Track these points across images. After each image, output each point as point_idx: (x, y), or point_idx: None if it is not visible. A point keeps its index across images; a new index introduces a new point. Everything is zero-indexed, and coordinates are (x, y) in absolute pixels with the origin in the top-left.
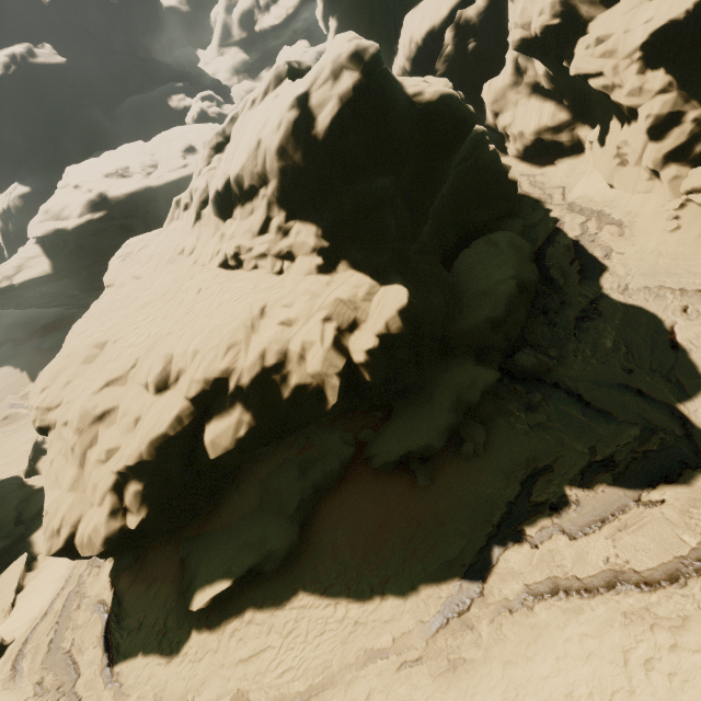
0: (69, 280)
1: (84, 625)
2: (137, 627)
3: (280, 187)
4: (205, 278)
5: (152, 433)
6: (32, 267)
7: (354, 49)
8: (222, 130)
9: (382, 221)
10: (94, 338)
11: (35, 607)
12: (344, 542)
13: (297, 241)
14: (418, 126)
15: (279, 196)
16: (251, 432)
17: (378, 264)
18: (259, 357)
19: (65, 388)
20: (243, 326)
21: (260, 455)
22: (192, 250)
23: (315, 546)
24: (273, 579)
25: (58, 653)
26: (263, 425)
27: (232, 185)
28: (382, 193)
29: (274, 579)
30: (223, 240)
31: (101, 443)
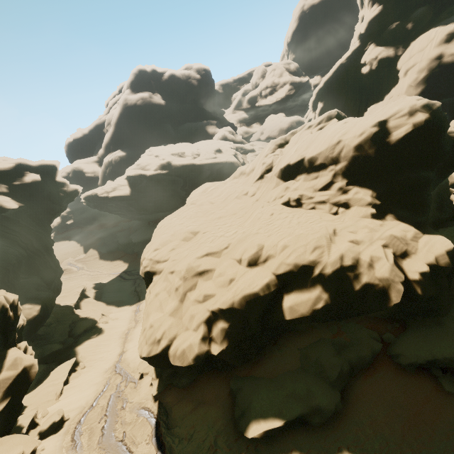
0: (133, 202)
1: (133, 423)
2: (188, 437)
3: (348, 166)
4: (275, 208)
5: (247, 290)
6: (121, 190)
7: (426, 103)
8: (285, 138)
9: (423, 196)
10: (191, 228)
11: (81, 398)
12: (381, 419)
13: (355, 197)
14: (450, 149)
15: (345, 171)
16: (325, 307)
17: (419, 220)
18: (339, 258)
19: (171, 251)
20: (325, 237)
21: (298, 330)
22: (253, 194)
23: (354, 414)
24: (316, 432)
25: (112, 439)
26: (334, 305)
27: (305, 162)
28: (427, 180)
29: (317, 433)
30: (287, 190)
31: (200, 289)
